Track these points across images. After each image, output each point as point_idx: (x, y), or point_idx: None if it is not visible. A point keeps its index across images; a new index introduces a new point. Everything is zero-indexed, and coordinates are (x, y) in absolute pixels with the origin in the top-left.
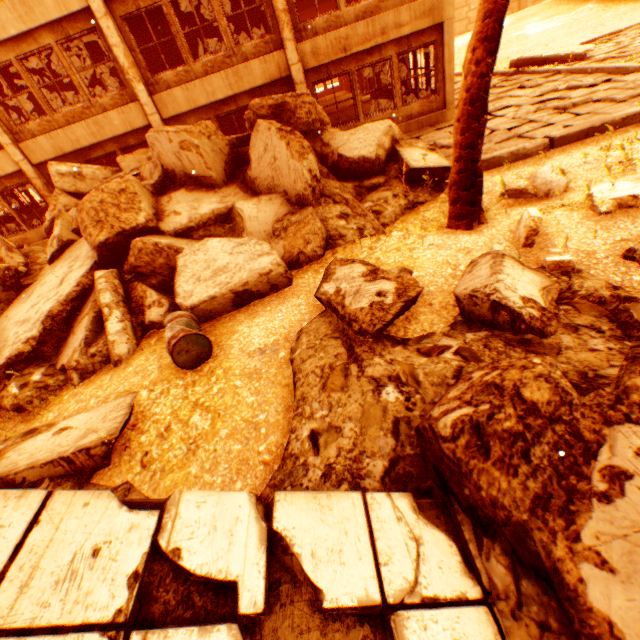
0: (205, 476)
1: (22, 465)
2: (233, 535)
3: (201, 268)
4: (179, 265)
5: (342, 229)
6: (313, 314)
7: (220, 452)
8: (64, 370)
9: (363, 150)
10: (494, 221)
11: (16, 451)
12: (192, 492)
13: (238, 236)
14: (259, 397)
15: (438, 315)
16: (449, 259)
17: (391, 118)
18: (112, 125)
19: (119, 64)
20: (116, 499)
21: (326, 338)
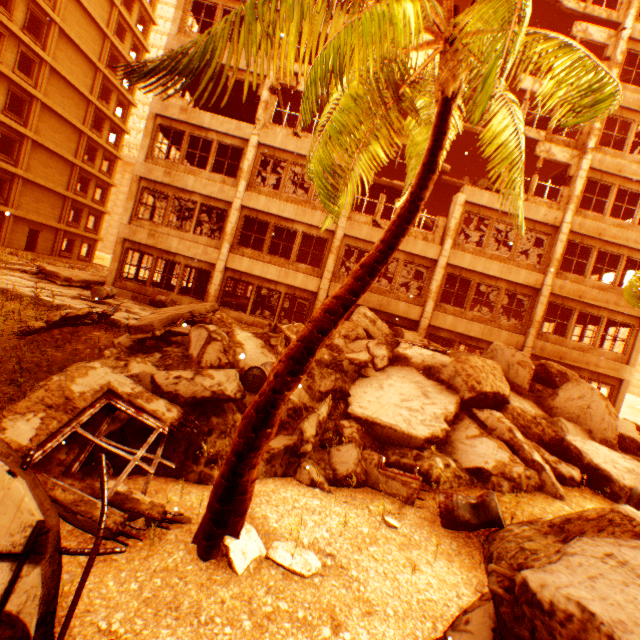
0: None
1: None
2: None
3: (606, 458)
4: (576, 445)
5: None
6: None
7: None
8: (467, 470)
9: (628, 432)
10: None
11: None
12: None
13: None
14: None
15: None
16: None
17: None
18: (396, 307)
19: (427, 286)
20: None
21: None
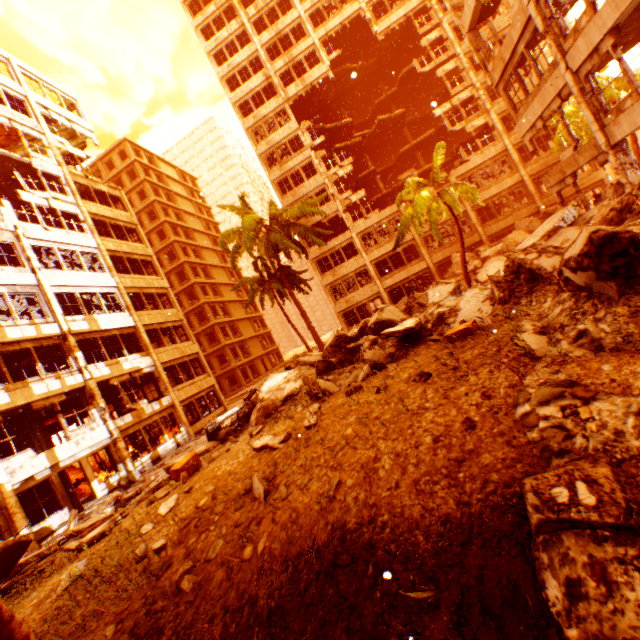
0: None
1: None
2: None
3: None
4: None
5: None
6: None
7: None
8: None
9: None
10: None
11: None
12: None
13: None
14: None
15: None
16: None
17: None
18: (465, 243)
19: (471, 224)
20: None
21: None
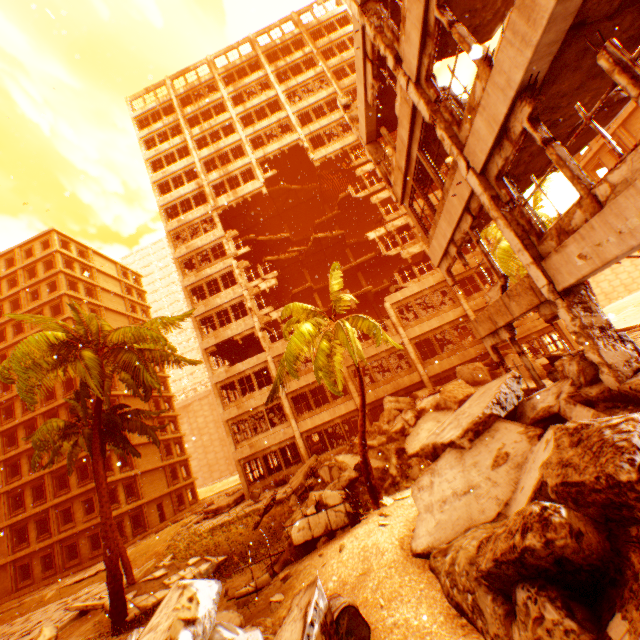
0: None
1: None
2: None
3: None
4: None
5: None
6: None
7: None
8: None
9: None
10: None
11: None
12: None
13: None
14: None
15: None
16: None
17: None
18: (403, 382)
19: (410, 359)
20: None
21: None
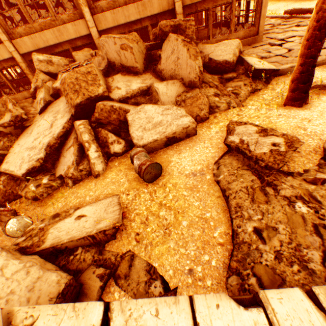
0: (180, 249)
1: (64, 239)
2: (313, 325)
3: (144, 122)
4: (129, 120)
5: (217, 103)
6: (219, 153)
7: (186, 235)
8: (60, 177)
9: (225, 56)
10: (314, 103)
11: (55, 229)
12: (269, 290)
13: (154, 103)
14: (201, 202)
15: (306, 158)
16: (298, 124)
17: (227, 39)
18: (68, 32)
19: None
20: (231, 300)
21: (239, 169)
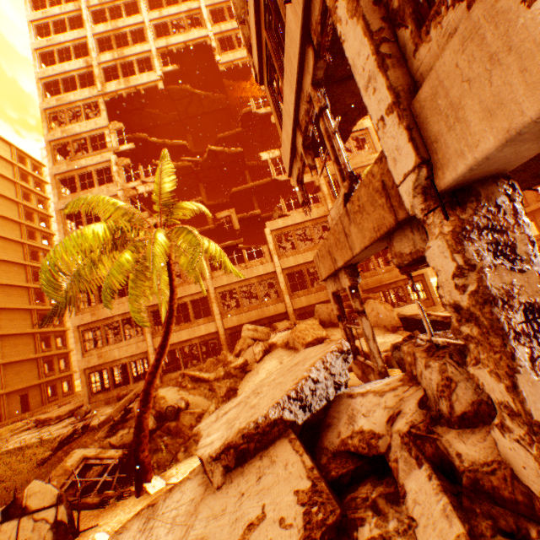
0: None
1: None
2: None
3: None
4: (357, 344)
5: None
6: None
7: None
8: None
9: (413, 312)
10: None
11: None
12: None
13: None
14: None
15: None
16: None
17: None
18: (269, 311)
19: (279, 288)
20: None
21: None
